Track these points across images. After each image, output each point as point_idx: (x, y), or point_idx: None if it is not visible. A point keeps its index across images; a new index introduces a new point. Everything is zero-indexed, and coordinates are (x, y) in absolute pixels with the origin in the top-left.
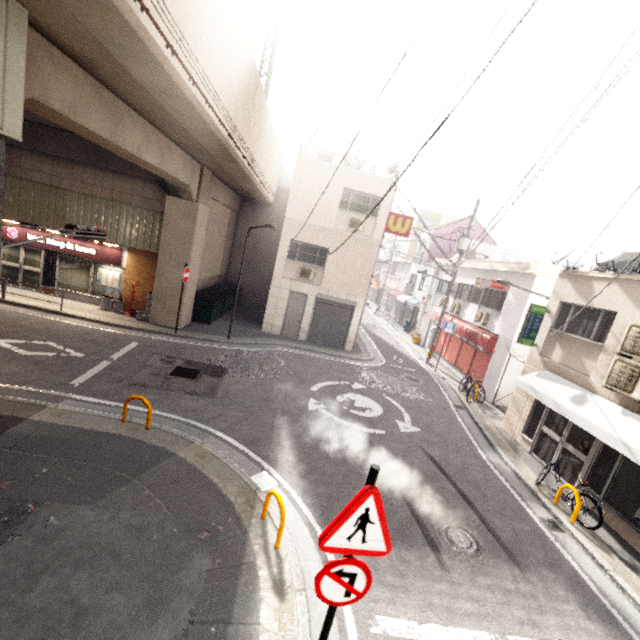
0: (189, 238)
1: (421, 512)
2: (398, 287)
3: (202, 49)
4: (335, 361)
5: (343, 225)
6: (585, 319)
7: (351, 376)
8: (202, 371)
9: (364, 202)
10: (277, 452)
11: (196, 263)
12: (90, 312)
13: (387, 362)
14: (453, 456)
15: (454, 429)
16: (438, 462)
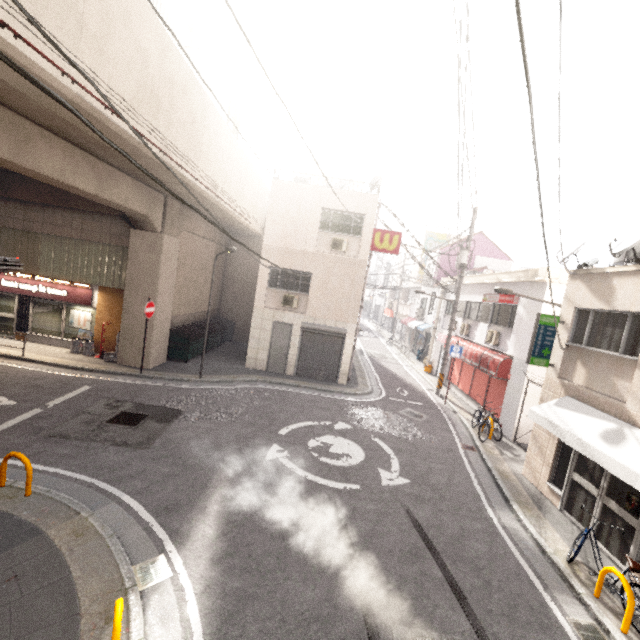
0: (155, 271)
1: (380, 618)
2: (410, 313)
3: (85, 45)
4: (323, 397)
5: (325, 247)
6: (609, 327)
7: (337, 414)
8: (150, 416)
9: (346, 221)
10: (195, 523)
11: (167, 297)
12: (56, 356)
13: (387, 395)
14: (449, 519)
15: (457, 478)
16: (425, 529)
